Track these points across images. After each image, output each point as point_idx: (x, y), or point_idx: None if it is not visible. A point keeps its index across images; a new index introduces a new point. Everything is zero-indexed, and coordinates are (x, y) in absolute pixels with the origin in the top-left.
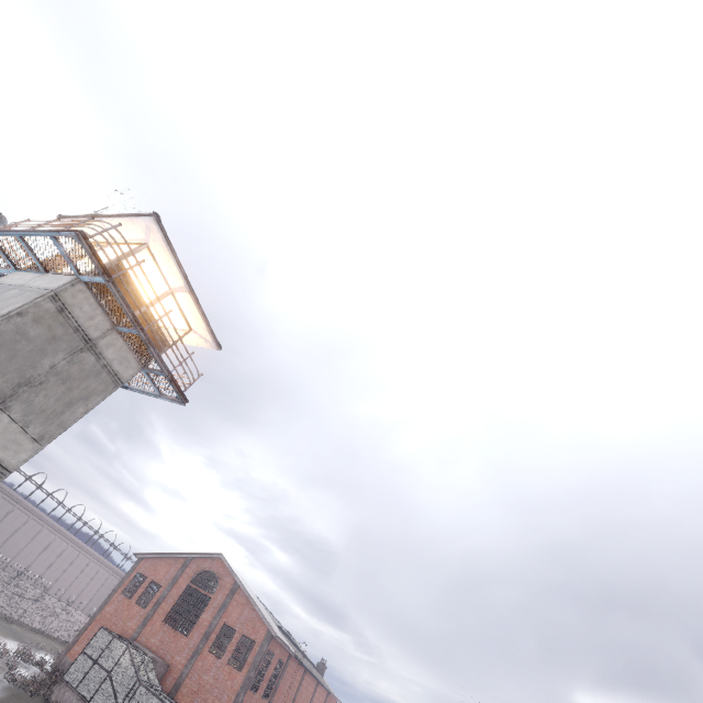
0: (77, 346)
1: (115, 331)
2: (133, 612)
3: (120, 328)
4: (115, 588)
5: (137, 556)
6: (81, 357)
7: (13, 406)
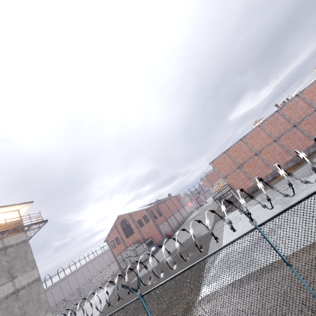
0: (3, 253)
1: (3, 239)
2: (120, 246)
3: (3, 237)
4: (111, 250)
5: (105, 241)
6: (8, 252)
7: (16, 275)
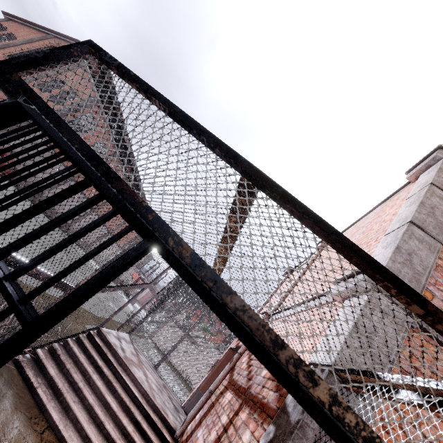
0: None
1: None
2: None
3: None
4: None
5: (5, 15)
6: None
7: None
